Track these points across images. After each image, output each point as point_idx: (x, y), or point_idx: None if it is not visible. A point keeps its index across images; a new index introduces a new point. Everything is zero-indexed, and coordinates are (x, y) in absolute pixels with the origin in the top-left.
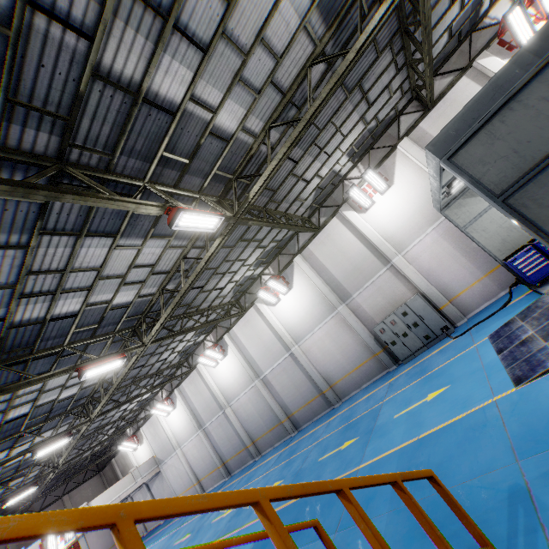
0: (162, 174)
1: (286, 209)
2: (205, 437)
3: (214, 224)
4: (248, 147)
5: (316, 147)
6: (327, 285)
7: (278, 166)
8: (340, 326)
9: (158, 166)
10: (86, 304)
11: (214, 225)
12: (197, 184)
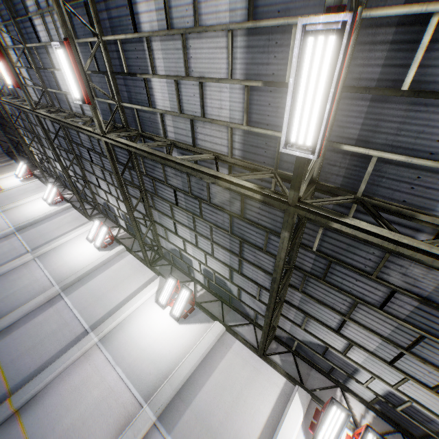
0: (373, 49)
1: (289, 301)
2: (5, 234)
3: (298, 144)
4: (428, 208)
5: (411, 338)
6: (186, 379)
7: (430, 261)
8: (120, 414)
9: (394, 29)
10: (150, 35)
11: (295, 144)
12: (346, 133)
